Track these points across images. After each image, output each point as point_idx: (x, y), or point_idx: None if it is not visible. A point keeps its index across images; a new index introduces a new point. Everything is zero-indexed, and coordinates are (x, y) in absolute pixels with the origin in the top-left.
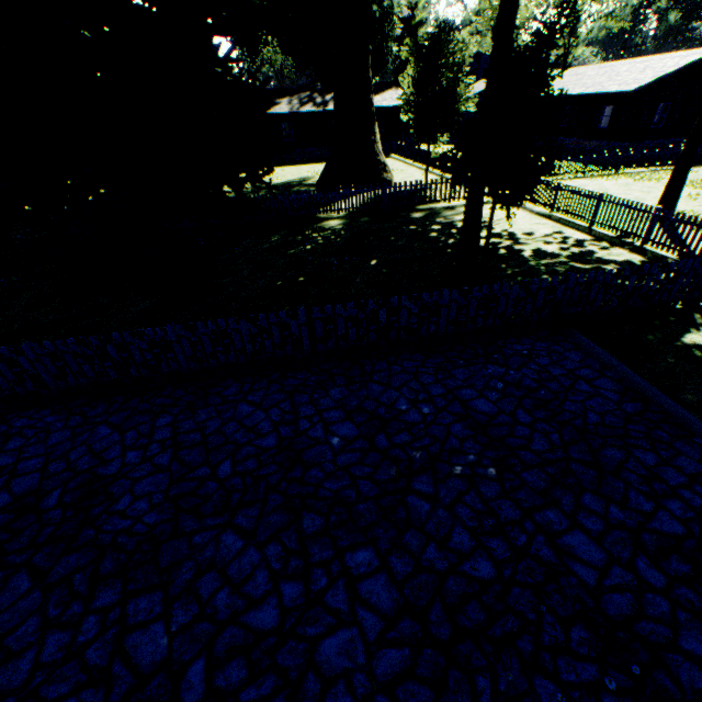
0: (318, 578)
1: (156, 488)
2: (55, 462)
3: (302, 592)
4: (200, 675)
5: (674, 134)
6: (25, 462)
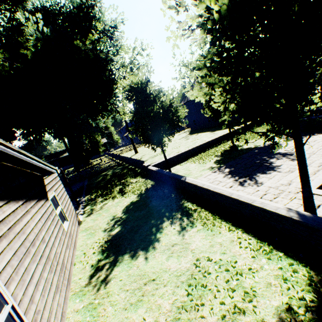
0: None
1: None
2: None
3: None
4: None
5: None
6: None
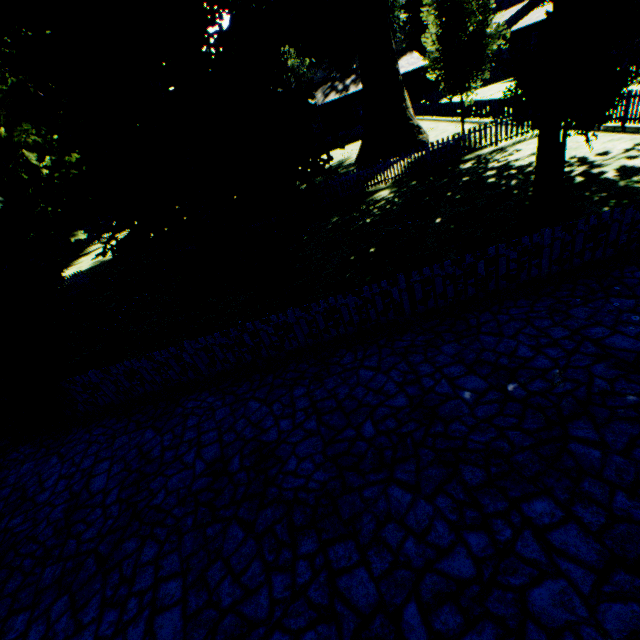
0: (501, 529)
1: (314, 450)
2: (226, 433)
3: (488, 543)
4: (416, 618)
5: None
6: (205, 435)
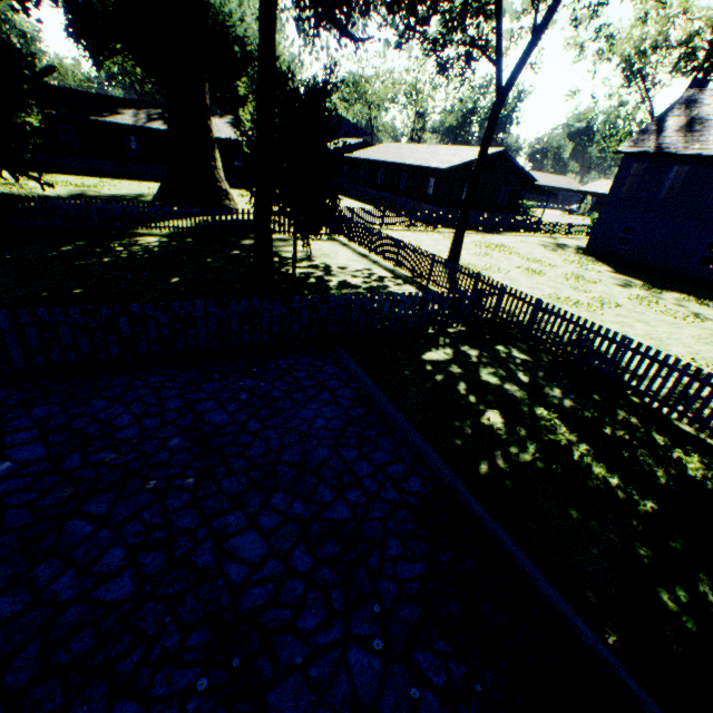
0: None
1: None
2: None
3: None
4: None
5: (478, 208)
6: None
